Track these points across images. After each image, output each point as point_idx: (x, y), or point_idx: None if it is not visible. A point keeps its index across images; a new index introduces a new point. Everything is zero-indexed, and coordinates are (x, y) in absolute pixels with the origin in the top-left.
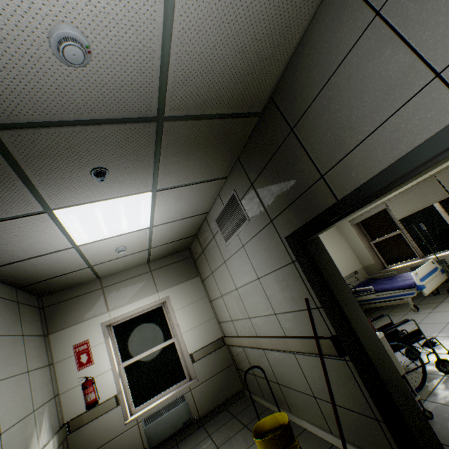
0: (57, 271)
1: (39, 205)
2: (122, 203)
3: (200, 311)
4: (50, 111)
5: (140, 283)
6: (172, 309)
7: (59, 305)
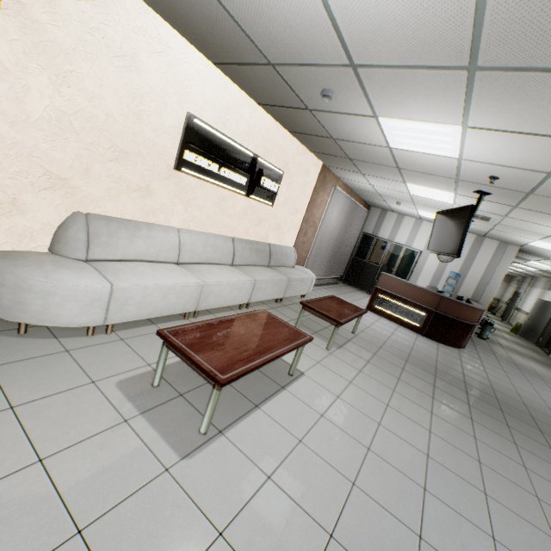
0: None
1: None
2: None
3: (500, 290)
4: None
5: None
6: None
7: None
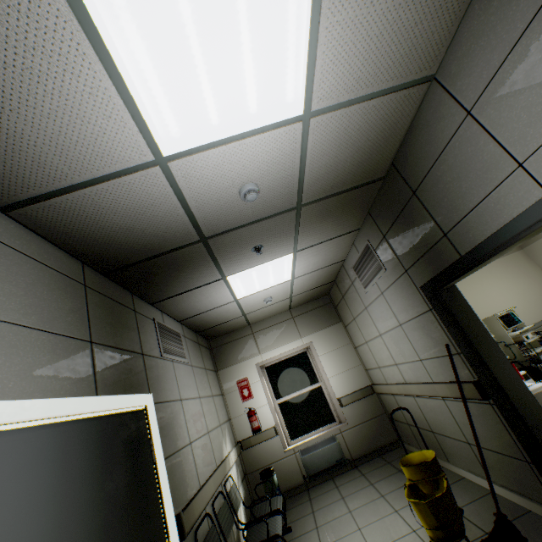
0: (222, 320)
1: (219, 275)
2: (270, 265)
3: (344, 358)
4: (234, 223)
5: (284, 329)
6: (316, 354)
7: (222, 347)
